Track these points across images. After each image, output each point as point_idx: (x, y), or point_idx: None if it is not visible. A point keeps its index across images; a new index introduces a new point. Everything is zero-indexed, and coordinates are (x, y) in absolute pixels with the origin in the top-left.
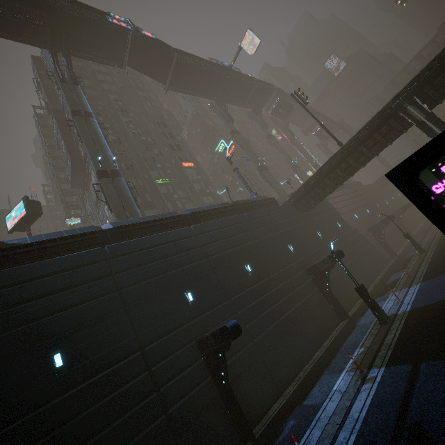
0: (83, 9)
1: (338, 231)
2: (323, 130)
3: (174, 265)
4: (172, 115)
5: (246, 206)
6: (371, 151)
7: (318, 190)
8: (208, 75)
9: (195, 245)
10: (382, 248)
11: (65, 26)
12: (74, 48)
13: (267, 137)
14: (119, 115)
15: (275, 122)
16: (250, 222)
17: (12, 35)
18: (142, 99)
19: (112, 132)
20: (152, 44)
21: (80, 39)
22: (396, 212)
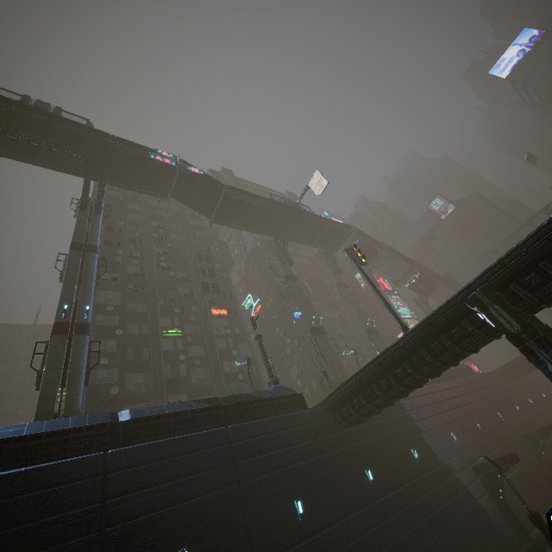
0: (129, 146)
1: (410, 468)
2: (420, 283)
3: (17, 547)
4: (225, 246)
5: (243, 408)
6: (440, 359)
7: (364, 401)
8: (265, 212)
9: (92, 497)
10: (502, 514)
11: (106, 160)
12: (113, 178)
13: (338, 285)
14: (152, 244)
15: (355, 266)
16: (233, 444)
17: (48, 165)
18: (190, 228)
19: (139, 262)
20: (199, 179)
21: (120, 171)
22: (532, 434)
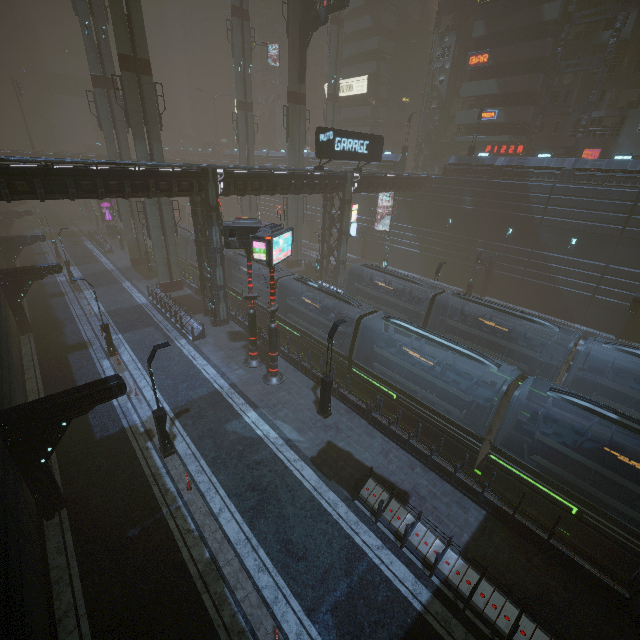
0: None
1: None
2: None
3: None
4: None
5: None
6: None
7: None
8: None
9: None
10: None
11: None
12: None
13: None
14: None
15: None
16: None
17: None
18: None
19: None
20: None
21: None
22: None
